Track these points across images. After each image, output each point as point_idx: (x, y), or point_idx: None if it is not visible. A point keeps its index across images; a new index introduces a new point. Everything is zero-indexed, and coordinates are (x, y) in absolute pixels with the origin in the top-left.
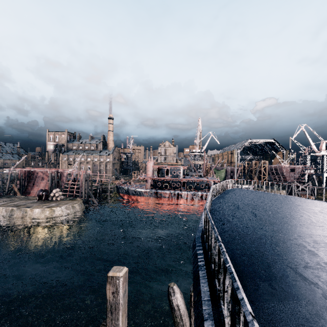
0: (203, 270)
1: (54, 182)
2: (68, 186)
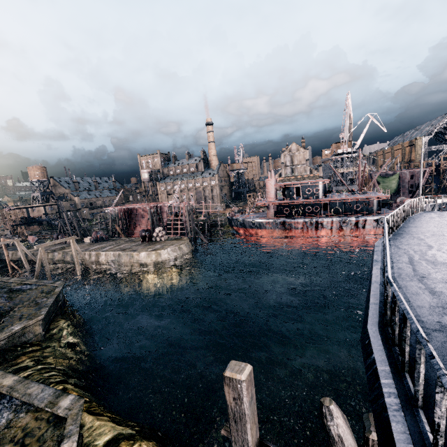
0: (400, 421)
1: (155, 220)
2: (171, 222)
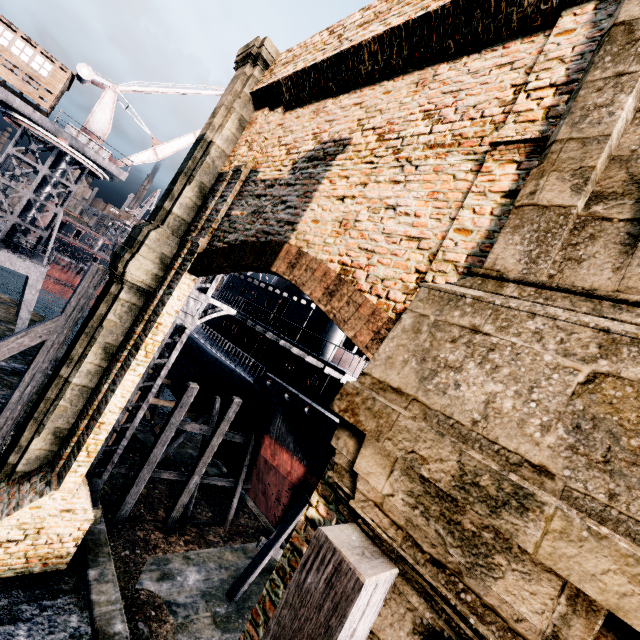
0: None
1: None
2: None
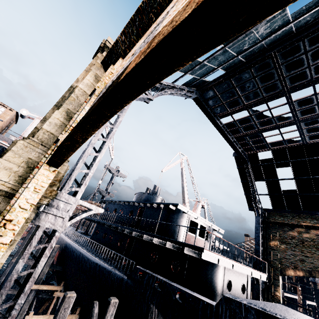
0: None
1: None
2: None
